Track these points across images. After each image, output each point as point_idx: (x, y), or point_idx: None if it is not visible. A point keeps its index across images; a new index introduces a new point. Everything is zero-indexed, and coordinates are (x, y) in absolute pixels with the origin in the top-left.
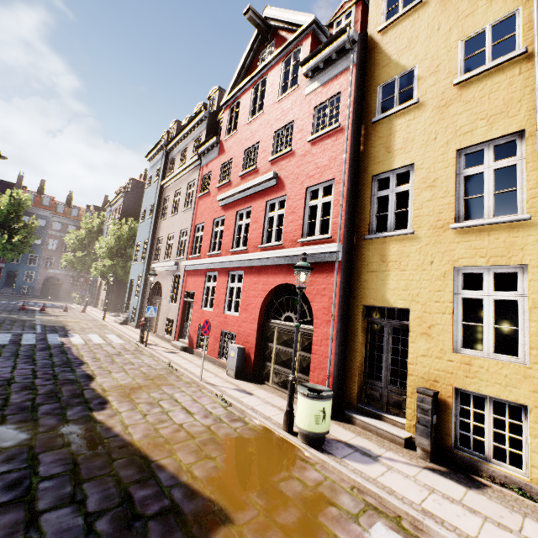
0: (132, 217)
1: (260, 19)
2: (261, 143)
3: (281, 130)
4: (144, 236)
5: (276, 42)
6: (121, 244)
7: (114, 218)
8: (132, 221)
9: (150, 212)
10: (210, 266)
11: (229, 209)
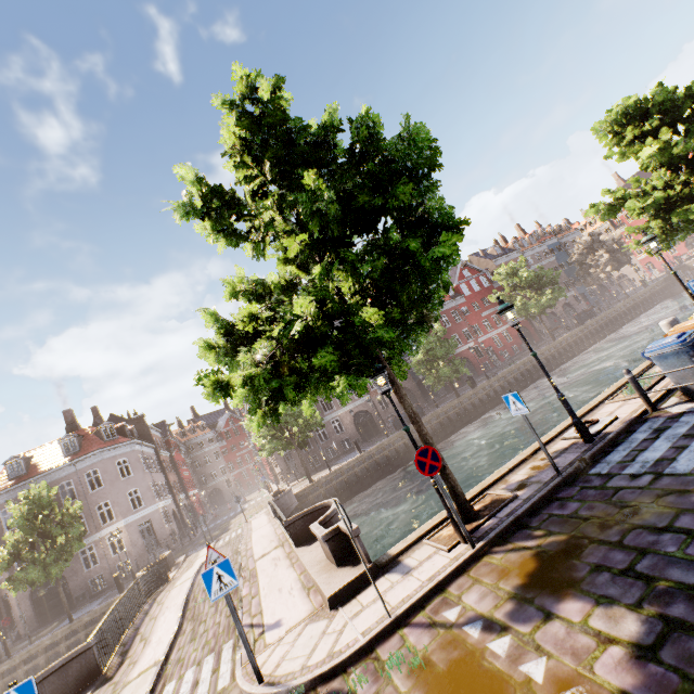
0: None
1: None
2: None
3: None
4: None
5: None
6: None
7: None
8: None
9: None
10: None
11: None
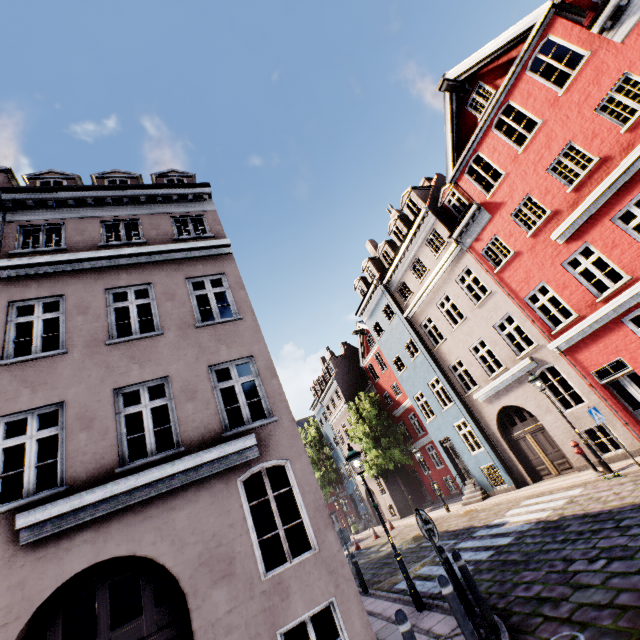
0: (354, 394)
1: (453, 82)
2: (575, 140)
3: (603, 102)
4: (422, 381)
5: (483, 81)
6: (372, 424)
7: (348, 403)
8: (364, 394)
9: (408, 353)
10: (627, 305)
11: (586, 232)
